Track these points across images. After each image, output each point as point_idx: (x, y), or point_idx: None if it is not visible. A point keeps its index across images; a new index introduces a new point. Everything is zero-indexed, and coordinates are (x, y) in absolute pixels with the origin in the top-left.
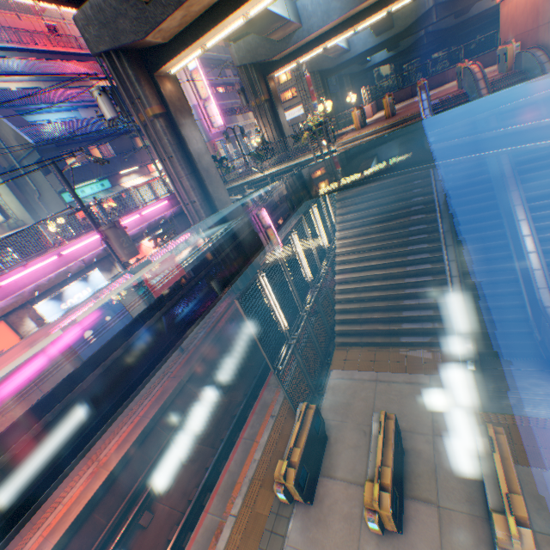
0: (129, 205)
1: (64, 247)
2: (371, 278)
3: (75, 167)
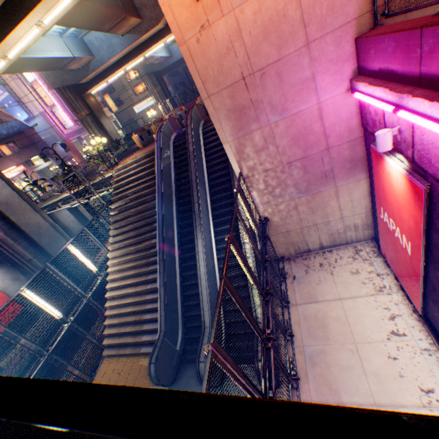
0: None
1: None
2: (129, 294)
3: None
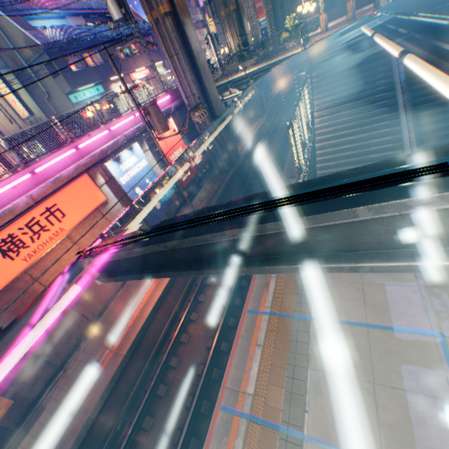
0: (119, 110)
1: (110, 125)
2: (344, 143)
3: (77, 71)
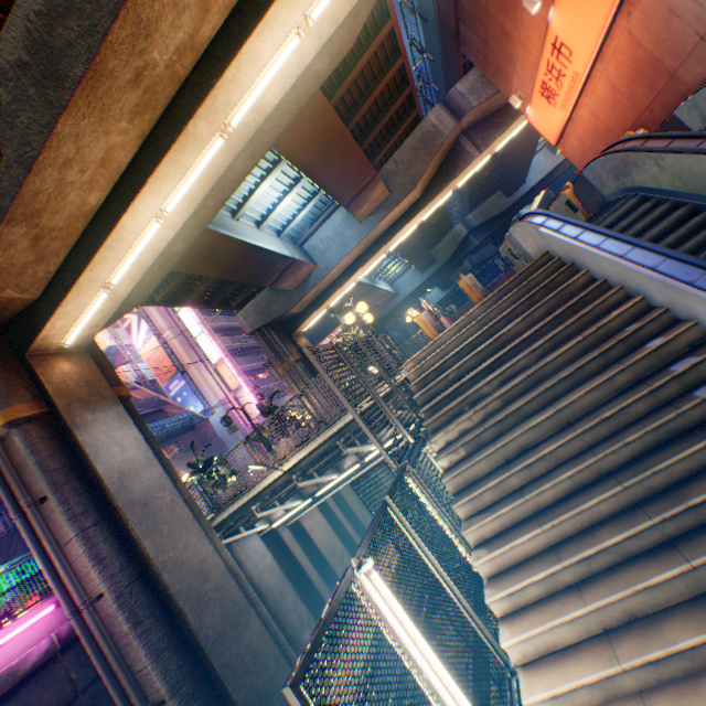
0: None
1: None
2: None
3: None
